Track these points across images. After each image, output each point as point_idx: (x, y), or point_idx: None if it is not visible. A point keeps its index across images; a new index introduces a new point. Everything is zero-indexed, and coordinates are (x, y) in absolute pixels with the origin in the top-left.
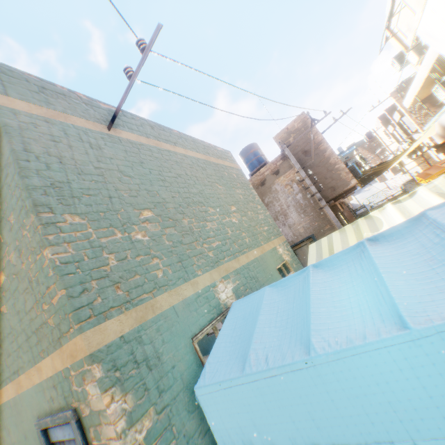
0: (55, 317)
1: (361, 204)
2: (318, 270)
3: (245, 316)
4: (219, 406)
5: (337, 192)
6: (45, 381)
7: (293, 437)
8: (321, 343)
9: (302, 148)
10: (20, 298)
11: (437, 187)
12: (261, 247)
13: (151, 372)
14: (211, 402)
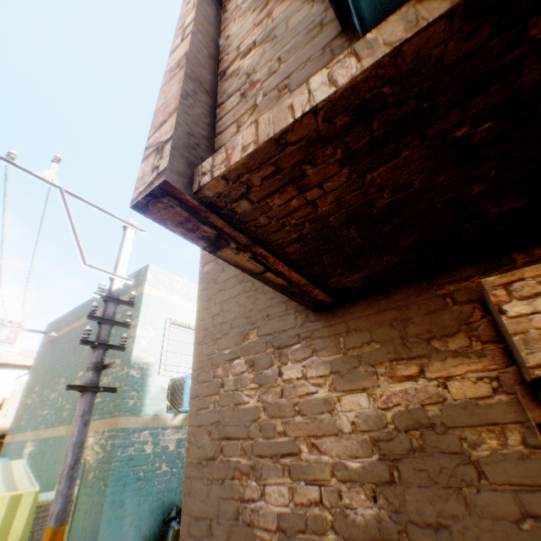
0: None
1: None
2: None
3: None
4: None
5: None
6: None
7: None
8: None
9: None
10: None
11: None
12: (72, 425)
13: None
14: None
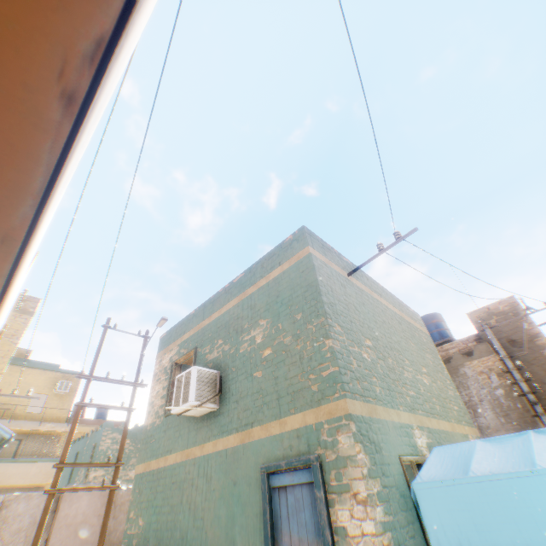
0: (320, 384)
1: None
2: (538, 435)
3: (453, 455)
4: (437, 501)
5: None
6: (286, 432)
7: (513, 538)
8: (544, 464)
9: (507, 335)
10: (282, 368)
11: None
12: (450, 423)
13: (377, 454)
14: (428, 496)
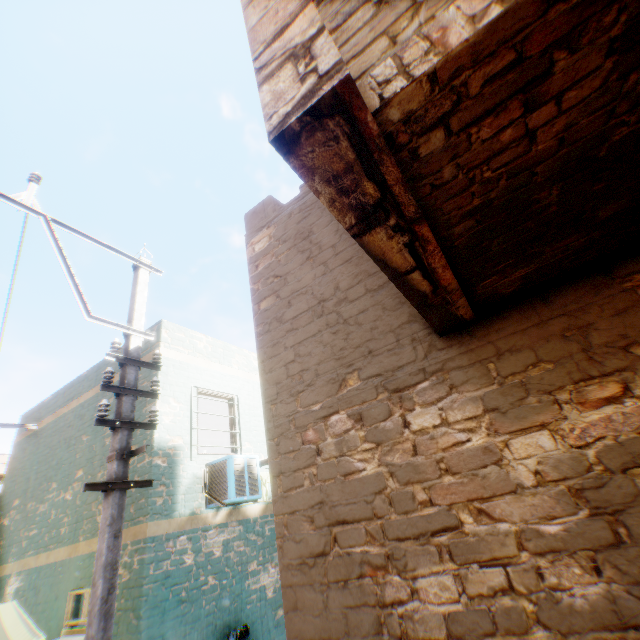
0: None
1: None
2: None
3: None
4: None
5: None
6: None
7: None
8: None
9: None
10: None
11: None
12: (75, 544)
13: None
14: None
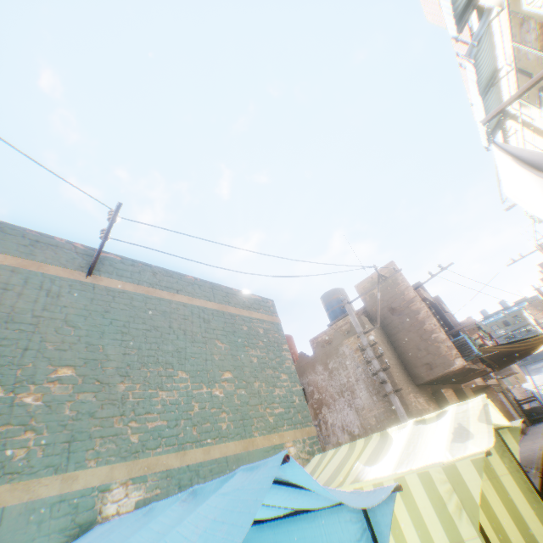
0: None
1: (539, 391)
2: (145, 516)
3: None
4: None
5: (435, 372)
6: None
7: None
8: None
9: (389, 304)
10: None
11: (467, 413)
12: (248, 439)
13: None
14: None
